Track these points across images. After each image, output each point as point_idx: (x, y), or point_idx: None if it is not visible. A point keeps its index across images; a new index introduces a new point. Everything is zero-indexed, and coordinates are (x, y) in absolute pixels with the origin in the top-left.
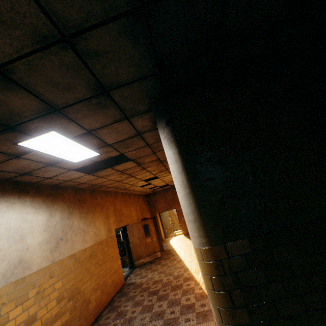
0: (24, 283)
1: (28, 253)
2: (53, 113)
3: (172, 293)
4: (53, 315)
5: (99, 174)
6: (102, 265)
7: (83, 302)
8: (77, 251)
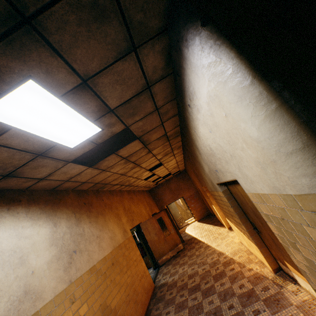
0: None
1: (35, 278)
2: (22, 31)
3: (218, 283)
4: None
5: (101, 166)
6: (127, 272)
7: None
8: (96, 263)
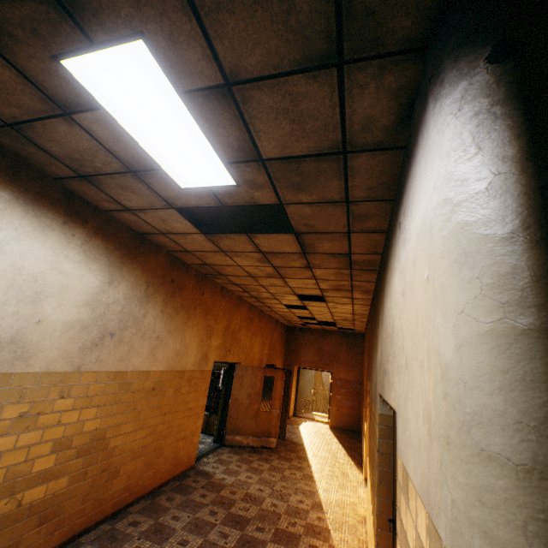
0: (3, 386)
1: (36, 331)
2: None
3: (274, 547)
4: (35, 471)
5: (221, 243)
6: (167, 416)
7: (103, 470)
8: (130, 370)
